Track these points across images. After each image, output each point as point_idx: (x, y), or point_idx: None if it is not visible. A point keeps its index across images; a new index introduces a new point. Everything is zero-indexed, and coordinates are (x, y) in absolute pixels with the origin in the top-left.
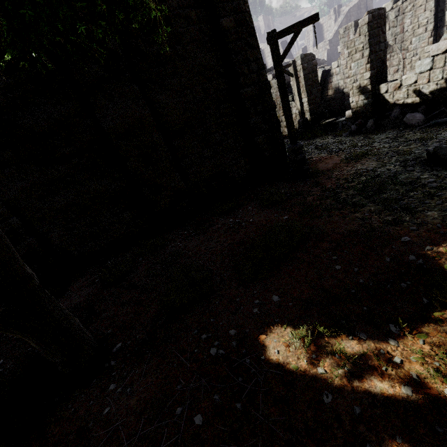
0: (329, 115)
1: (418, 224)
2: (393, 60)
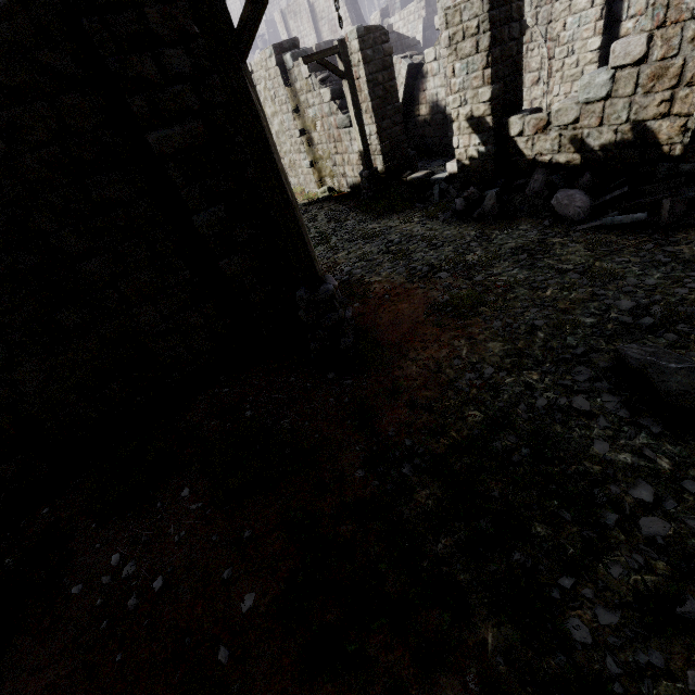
0: (422, 154)
1: None
2: (532, 58)
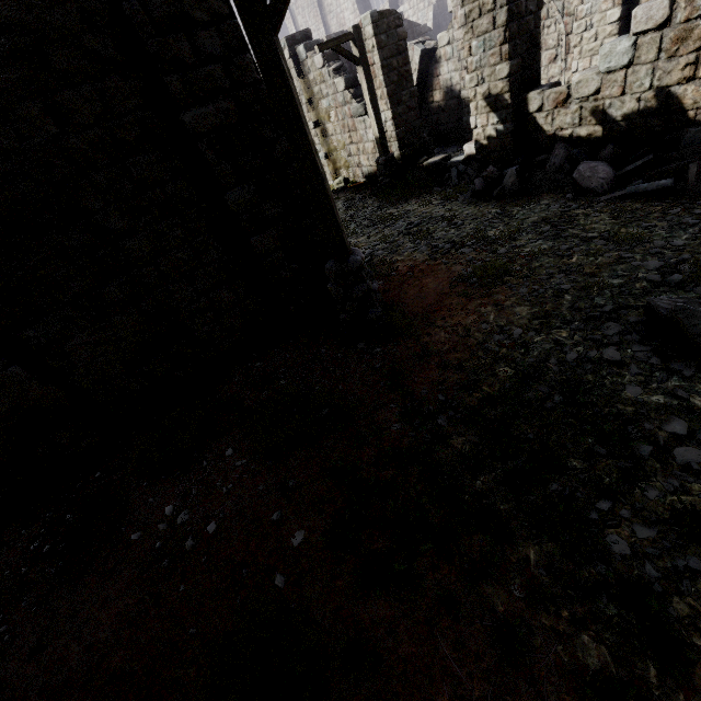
0: (437, 141)
1: None
2: (548, 36)
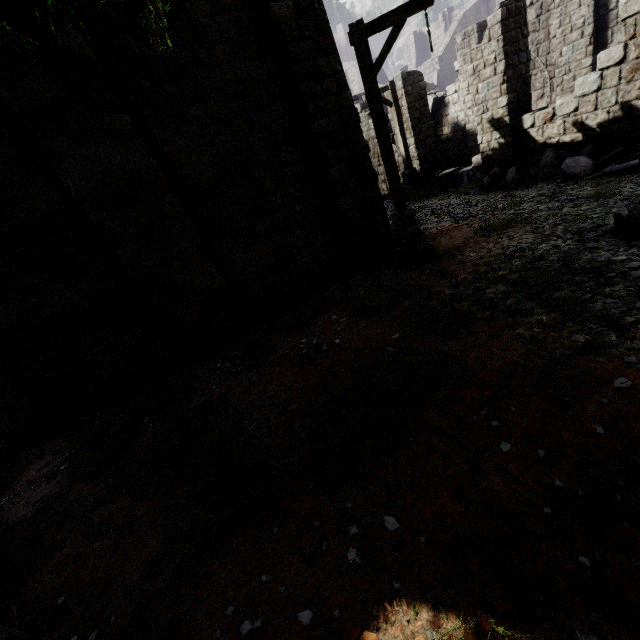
0: (446, 164)
1: (637, 350)
2: (535, 81)
